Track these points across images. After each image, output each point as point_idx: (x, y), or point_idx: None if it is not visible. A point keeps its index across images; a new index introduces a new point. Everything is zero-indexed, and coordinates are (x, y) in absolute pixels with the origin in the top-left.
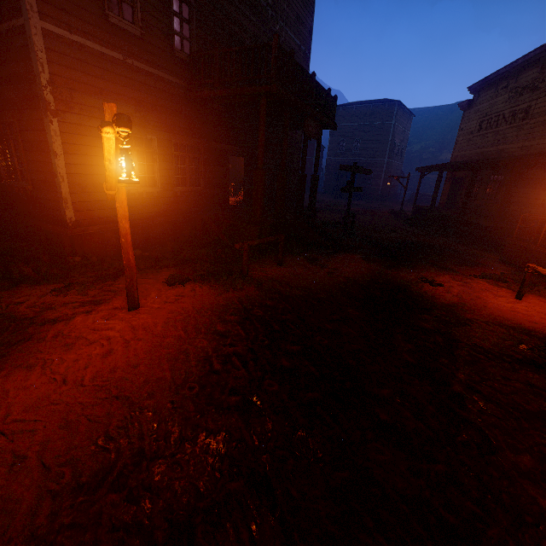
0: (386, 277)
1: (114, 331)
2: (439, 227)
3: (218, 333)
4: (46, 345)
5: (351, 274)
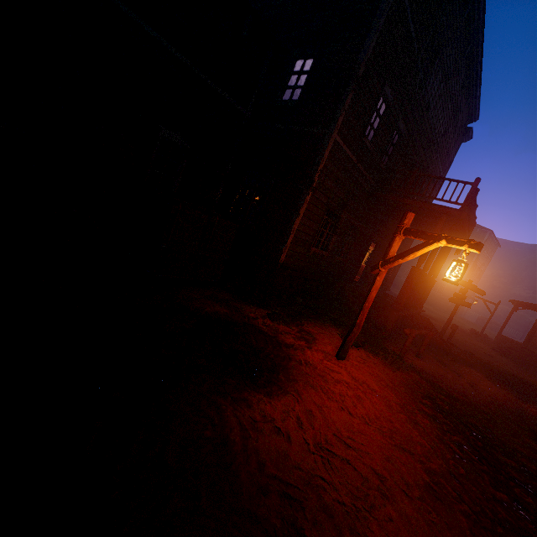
0: (528, 412)
1: (345, 376)
2: (535, 368)
3: (428, 414)
4: (307, 370)
5: (491, 393)
